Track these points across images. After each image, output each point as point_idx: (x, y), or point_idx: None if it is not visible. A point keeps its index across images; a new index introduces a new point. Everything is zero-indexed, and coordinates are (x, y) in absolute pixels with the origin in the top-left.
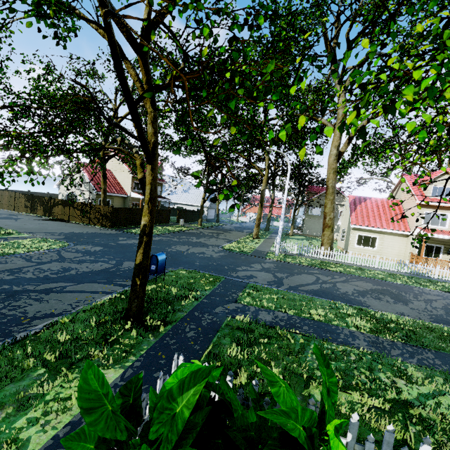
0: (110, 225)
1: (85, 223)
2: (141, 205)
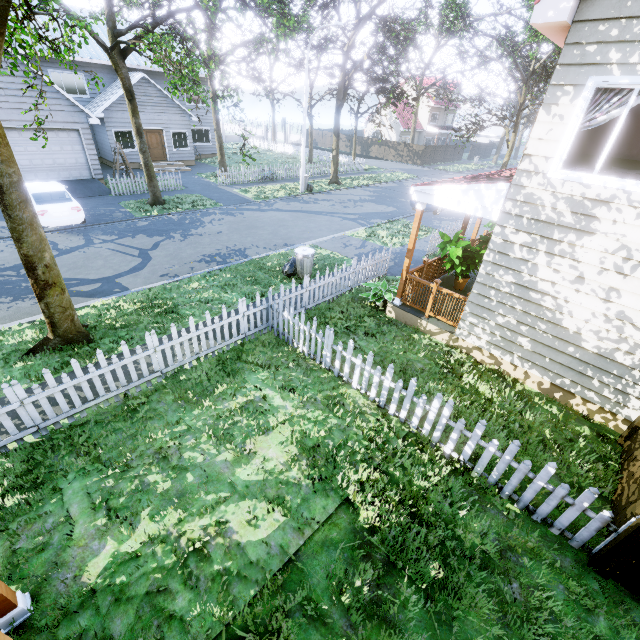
0: (421, 163)
1: (398, 162)
2: (432, 140)
